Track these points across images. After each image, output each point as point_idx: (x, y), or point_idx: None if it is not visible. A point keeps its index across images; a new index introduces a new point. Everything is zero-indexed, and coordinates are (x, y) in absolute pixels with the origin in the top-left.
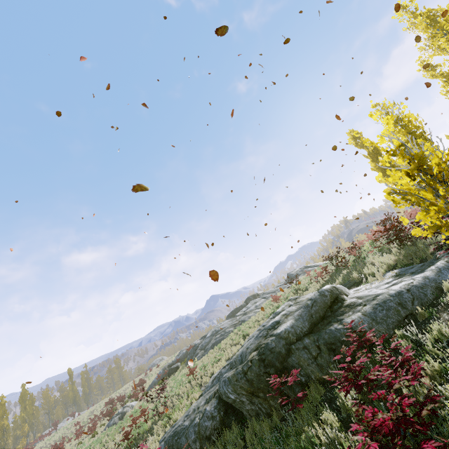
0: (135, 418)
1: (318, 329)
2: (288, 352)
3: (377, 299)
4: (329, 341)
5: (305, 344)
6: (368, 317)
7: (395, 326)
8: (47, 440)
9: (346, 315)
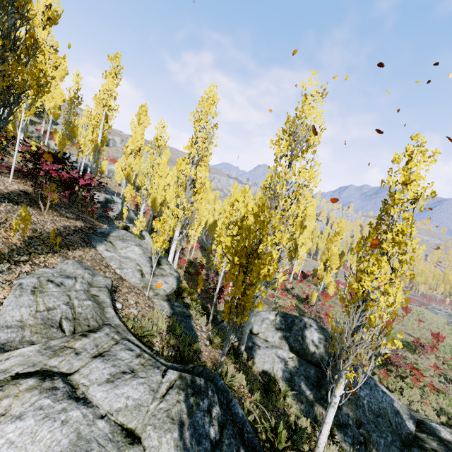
0: None
1: None
2: None
3: None
4: None
5: None
6: None
7: None
8: None
9: None
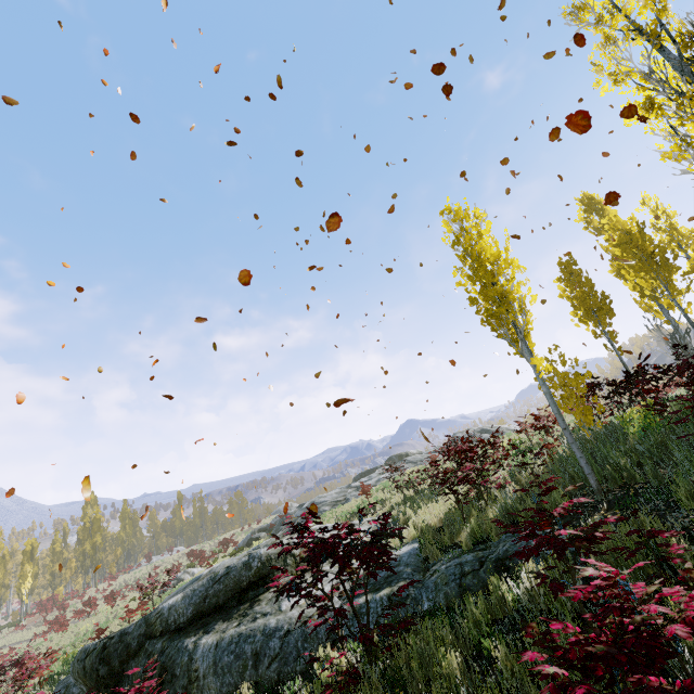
0: (131, 610)
1: (190, 628)
2: (139, 649)
3: (252, 624)
4: (167, 664)
5: (154, 650)
6: (214, 654)
7: (229, 692)
8: (134, 574)
9: (221, 626)
